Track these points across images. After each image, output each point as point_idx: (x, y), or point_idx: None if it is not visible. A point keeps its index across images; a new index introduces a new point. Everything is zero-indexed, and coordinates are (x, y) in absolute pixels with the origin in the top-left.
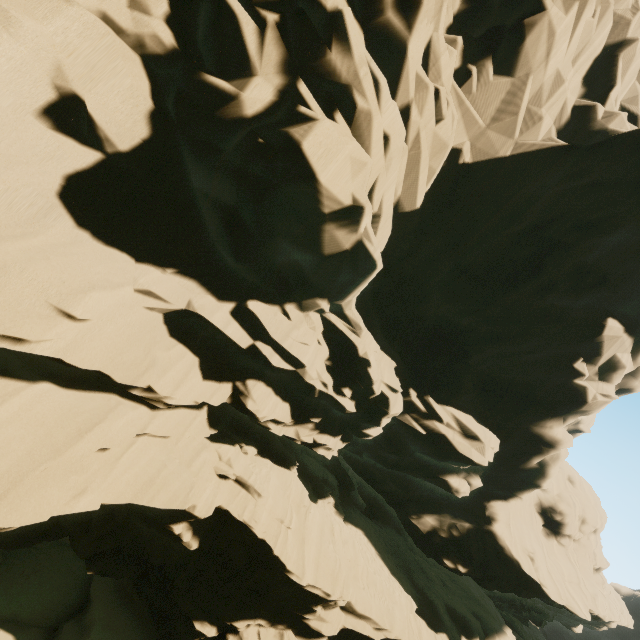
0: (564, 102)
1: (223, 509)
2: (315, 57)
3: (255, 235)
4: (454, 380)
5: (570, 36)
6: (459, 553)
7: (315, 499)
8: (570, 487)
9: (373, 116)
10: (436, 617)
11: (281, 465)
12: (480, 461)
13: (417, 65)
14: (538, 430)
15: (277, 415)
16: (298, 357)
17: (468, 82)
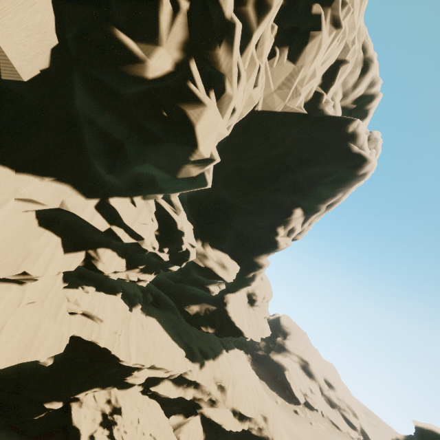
0: (312, 87)
1: (75, 336)
2: (208, 47)
3: (131, 160)
4: (223, 235)
5: (326, 50)
6: (209, 323)
7: (131, 309)
8: (261, 282)
9: (233, 99)
10: (194, 355)
11: (110, 293)
12: (230, 280)
13: (253, 46)
14: (257, 260)
15: (117, 268)
16: (142, 235)
17: (273, 59)
